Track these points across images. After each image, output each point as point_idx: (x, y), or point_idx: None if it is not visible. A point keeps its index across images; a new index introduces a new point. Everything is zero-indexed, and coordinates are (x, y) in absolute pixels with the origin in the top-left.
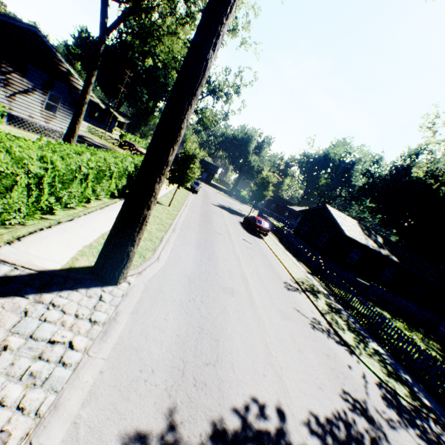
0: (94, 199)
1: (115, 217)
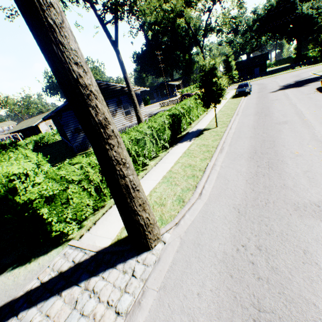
0: (154, 158)
1: (164, 168)
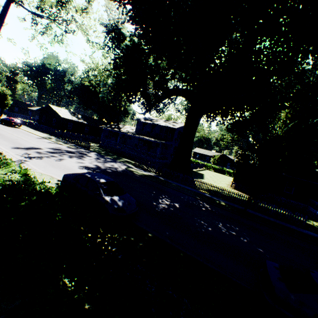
0: None
1: None
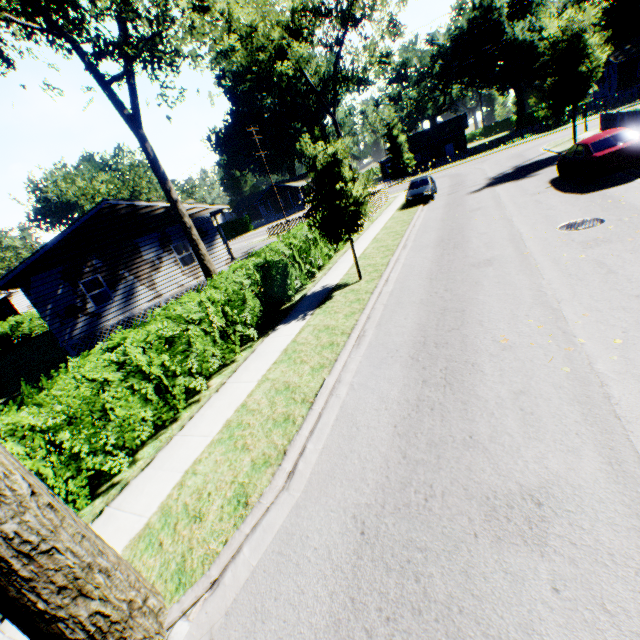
0: (223, 367)
1: (235, 396)
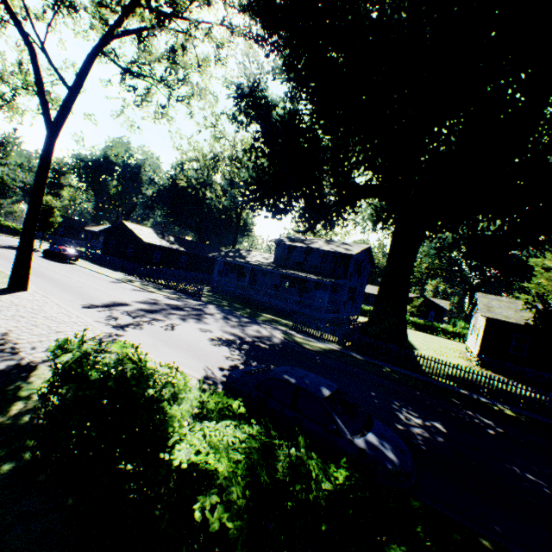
0: None
1: None
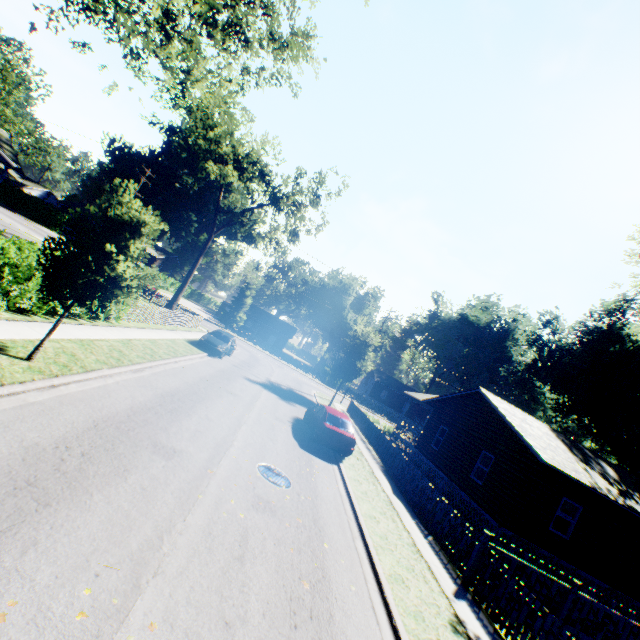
0: None
1: None
